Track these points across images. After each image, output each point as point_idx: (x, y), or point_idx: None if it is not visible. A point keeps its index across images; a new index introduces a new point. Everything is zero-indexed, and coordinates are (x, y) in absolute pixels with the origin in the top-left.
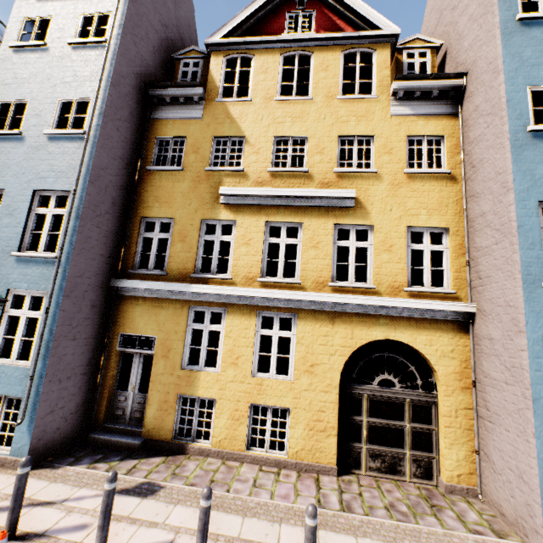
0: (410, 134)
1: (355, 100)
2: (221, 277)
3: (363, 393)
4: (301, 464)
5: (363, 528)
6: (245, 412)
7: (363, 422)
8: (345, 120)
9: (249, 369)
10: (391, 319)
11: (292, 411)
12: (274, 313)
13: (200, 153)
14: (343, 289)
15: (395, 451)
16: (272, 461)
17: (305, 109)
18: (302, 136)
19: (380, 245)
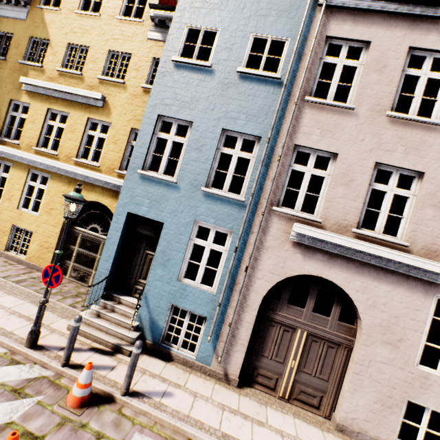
0: (155, 57)
1: (128, 22)
2: (13, 142)
3: (79, 233)
4: (30, 264)
5: (7, 287)
6: (9, 229)
7: (75, 249)
8: (117, 38)
9: (17, 204)
10: (103, 189)
11: (34, 233)
12: (40, 172)
13: (20, 48)
14: (81, 164)
15: (87, 270)
16: (16, 259)
17: (94, 24)
18: (87, 46)
19: (111, 138)
